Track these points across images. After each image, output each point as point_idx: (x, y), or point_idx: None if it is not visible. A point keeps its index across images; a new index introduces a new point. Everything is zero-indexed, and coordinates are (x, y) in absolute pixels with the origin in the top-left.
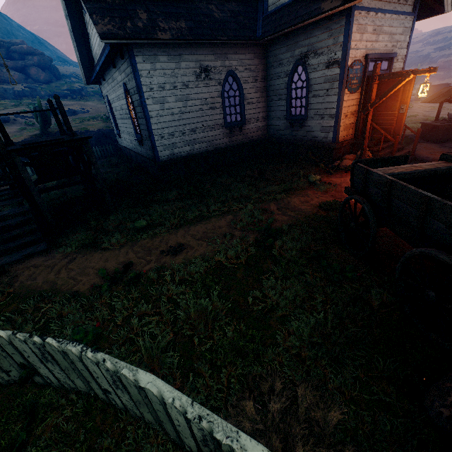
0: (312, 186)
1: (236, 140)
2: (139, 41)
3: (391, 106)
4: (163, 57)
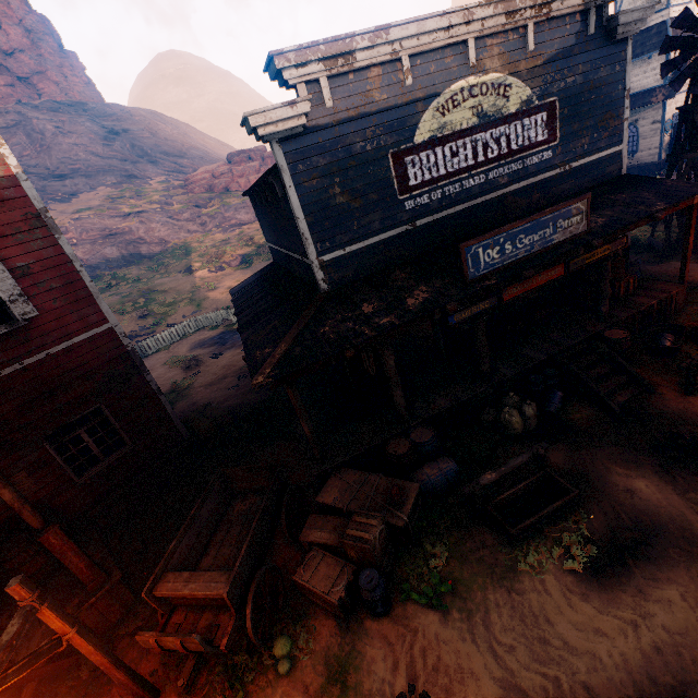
0: None
1: None
2: None
3: None
4: None
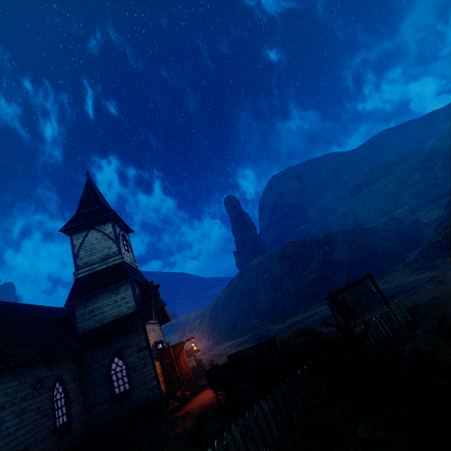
0: (174, 423)
1: (66, 445)
2: (1, 366)
3: (179, 361)
4: (8, 378)
